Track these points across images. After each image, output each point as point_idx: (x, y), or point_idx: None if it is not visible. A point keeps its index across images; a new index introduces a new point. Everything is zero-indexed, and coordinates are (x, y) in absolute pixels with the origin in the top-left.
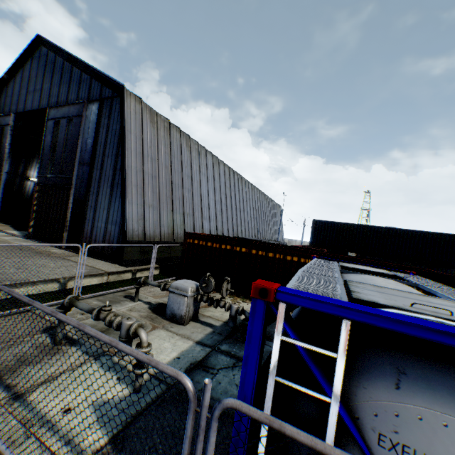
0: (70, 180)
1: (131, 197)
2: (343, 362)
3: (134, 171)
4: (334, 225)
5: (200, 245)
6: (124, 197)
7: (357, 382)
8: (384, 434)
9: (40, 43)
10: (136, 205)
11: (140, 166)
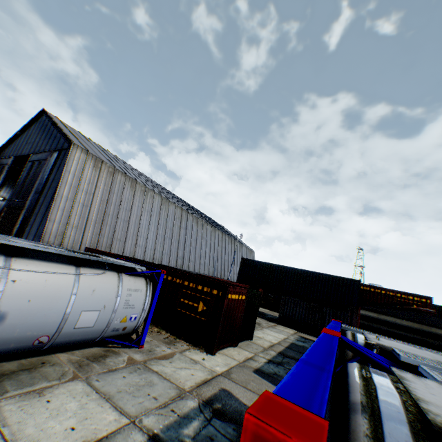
0: (26, 203)
1: (55, 218)
2: None
3: (64, 199)
4: (258, 264)
5: None
6: (48, 216)
7: None
8: None
9: (45, 113)
10: (59, 224)
11: (73, 196)
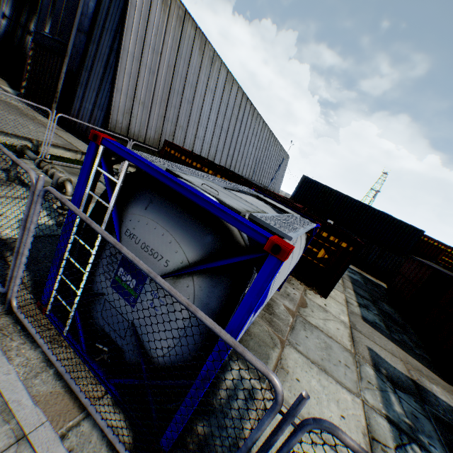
0: (66, 47)
1: (121, 86)
2: (119, 186)
3: (130, 58)
4: (320, 187)
5: (175, 156)
6: (114, 83)
7: (131, 204)
8: (129, 229)
9: None
10: (126, 97)
11: (138, 54)
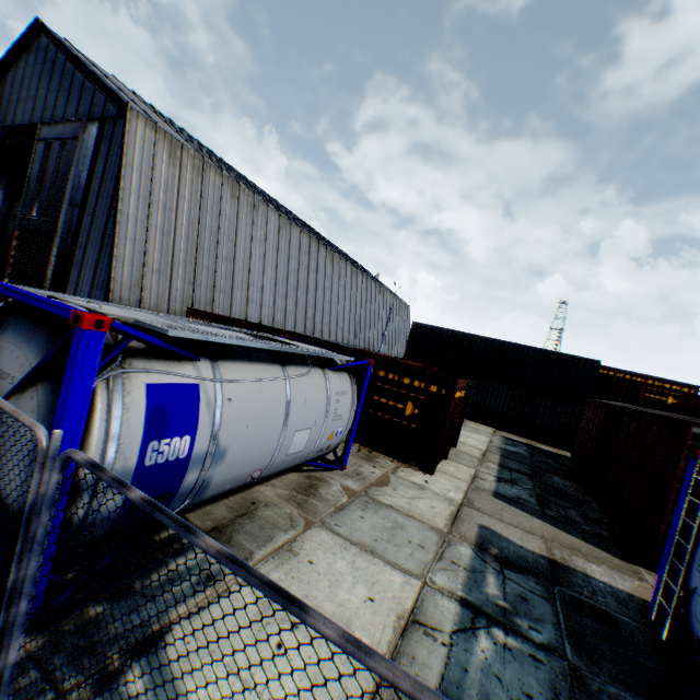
0: (57, 225)
1: (123, 255)
2: None
3: (132, 221)
4: (439, 332)
5: None
6: (113, 253)
7: None
8: None
9: (42, 30)
10: (132, 267)
11: (144, 214)
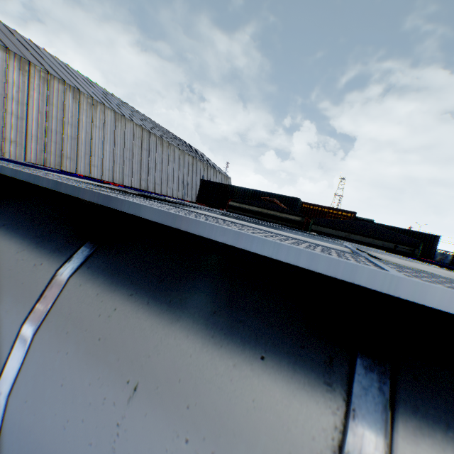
0: None
1: None
2: None
3: None
4: (215, 185)
5: None
6: None
7: None
8: None
9: None
10: None
11: (2, 106)
